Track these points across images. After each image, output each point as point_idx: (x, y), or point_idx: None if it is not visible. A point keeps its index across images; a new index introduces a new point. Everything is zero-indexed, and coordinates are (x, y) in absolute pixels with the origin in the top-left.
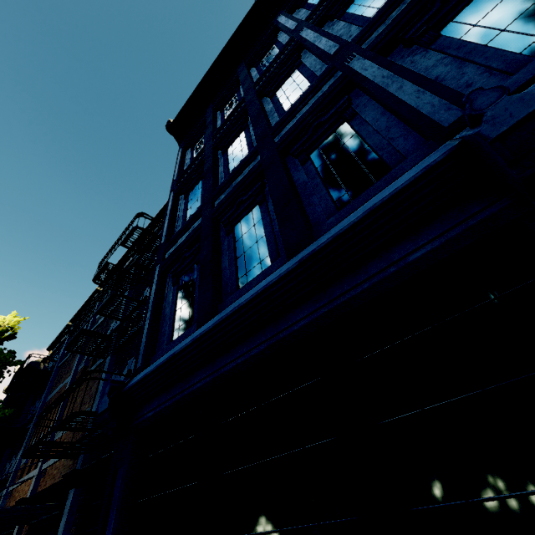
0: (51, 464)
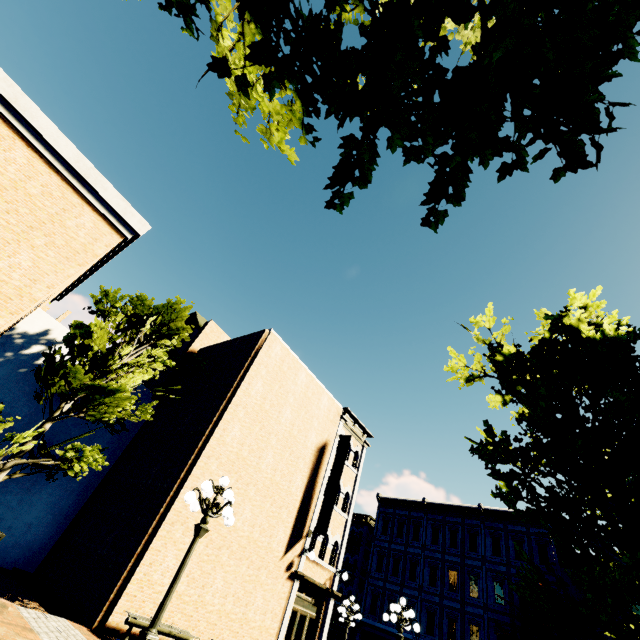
0: None
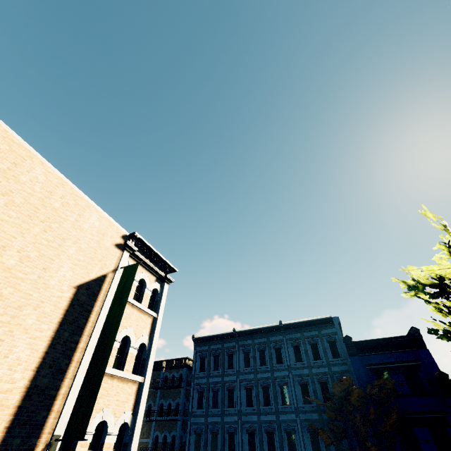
0: None
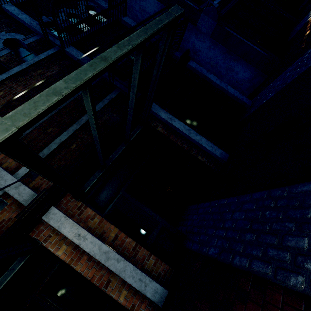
0: (52, 150)
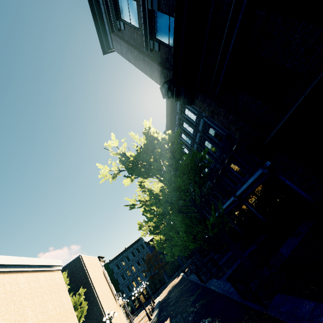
0: None
